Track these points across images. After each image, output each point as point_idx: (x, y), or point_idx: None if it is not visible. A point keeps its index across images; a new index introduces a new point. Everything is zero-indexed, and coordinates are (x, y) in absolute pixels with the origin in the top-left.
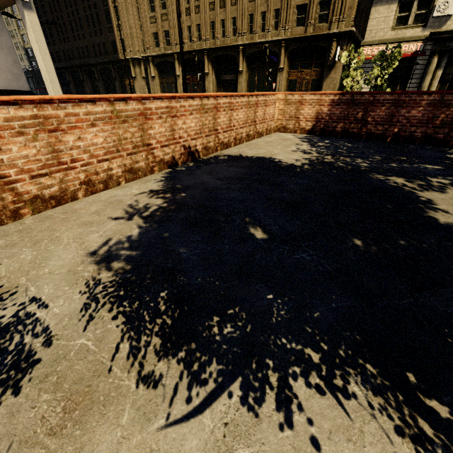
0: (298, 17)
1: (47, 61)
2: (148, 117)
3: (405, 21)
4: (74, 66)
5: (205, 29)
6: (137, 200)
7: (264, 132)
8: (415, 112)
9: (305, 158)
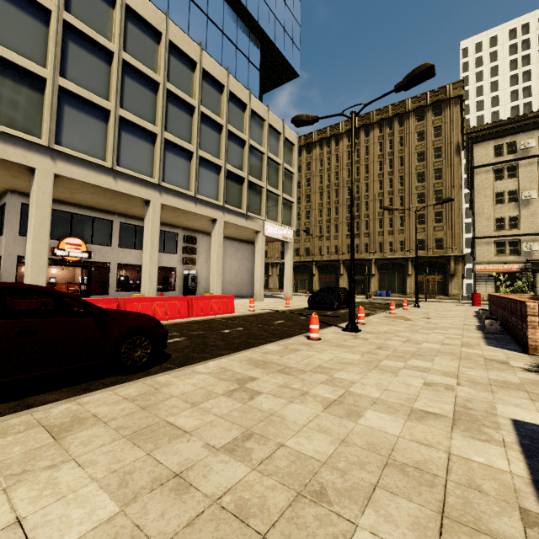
0: (418, 245)
1: (291, 269)
2: None
3: (503, 252)
4: None
5: (342, 248)
6: None
7: None
8: None
9: None
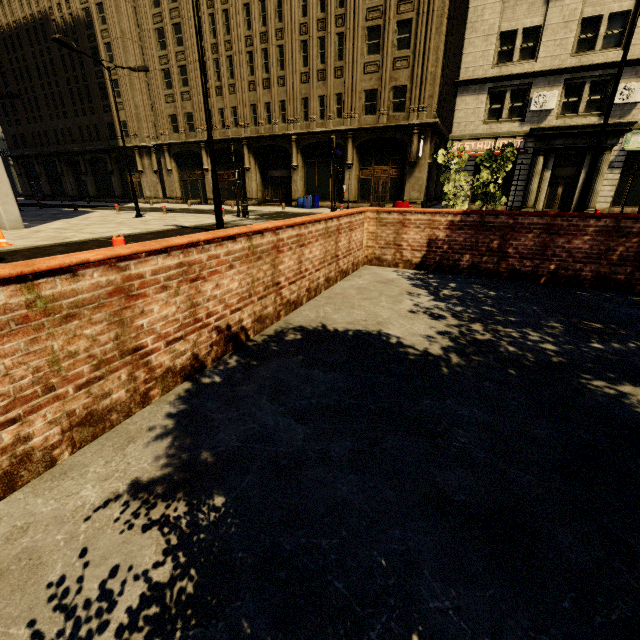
0: (366, 104)
1: None
2: (134, 293)
3: (498, 114)
4: (49, 153)
5: (244, 113)
6: (86, 550)
7: (350, 268)
8: (578, 243)
9: (440, 331)
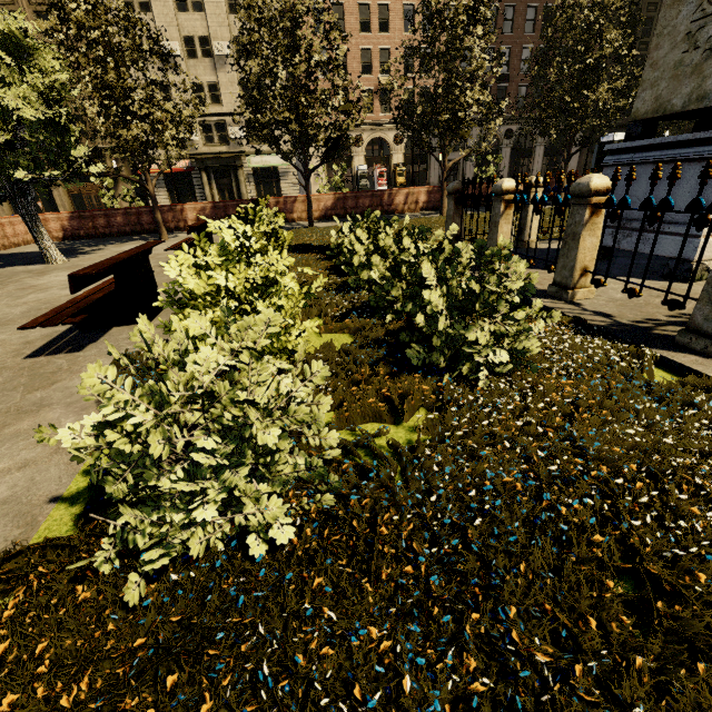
0: None
1: None
2: None
3: None
4: None
5: None
6: None
7: (21, 243)
8: (119, 220)
9: None
